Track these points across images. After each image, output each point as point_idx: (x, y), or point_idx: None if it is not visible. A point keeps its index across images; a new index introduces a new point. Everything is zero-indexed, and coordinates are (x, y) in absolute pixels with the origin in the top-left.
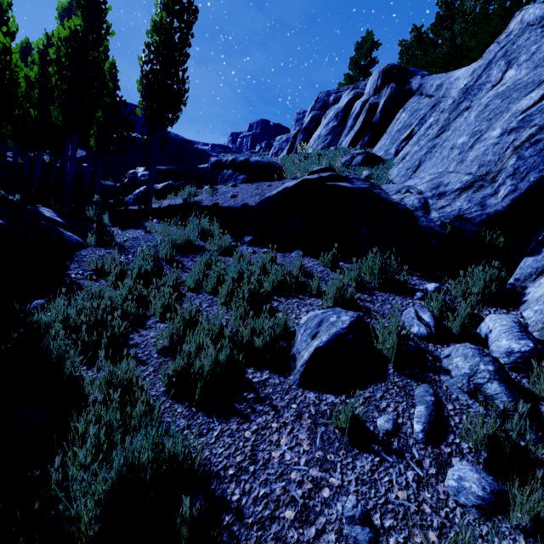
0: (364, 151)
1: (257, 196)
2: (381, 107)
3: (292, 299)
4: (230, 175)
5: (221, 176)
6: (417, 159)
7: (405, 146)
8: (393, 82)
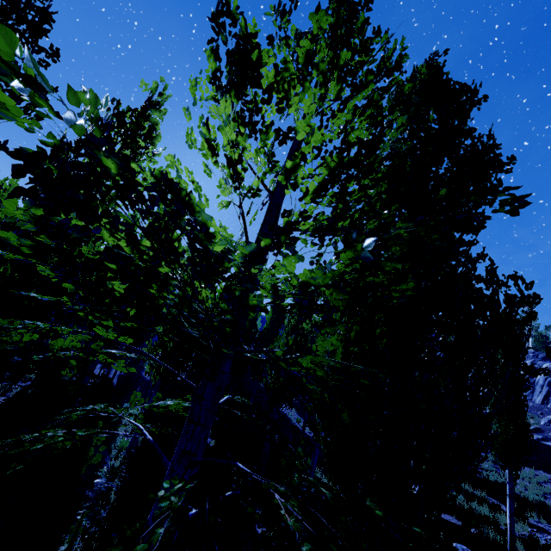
0: None
1: None
2: None
3: (547, 484)
4: None
5: None
6: None
7: None
8: None
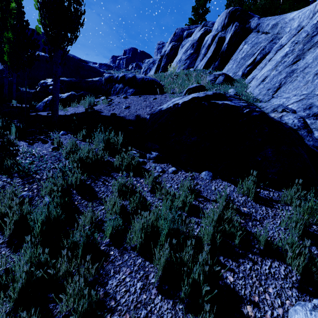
0: (222, 73)
1: (148, 108)
2: (228, 40)
3: (244, 263)
4: (121, 88)
5: (113, 89)
6: (277, 81)
7: (254, 70)
8: (236, 21)
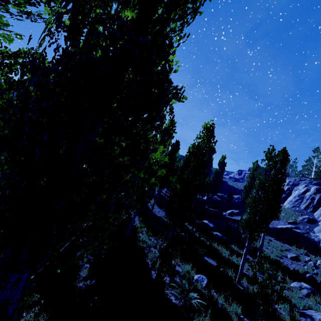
0: (307, 217)
1: (272, 225)
2: (316, 200)
3: (286, 251)
4: None
5: None
6: None
7: None
8: (320, 193)
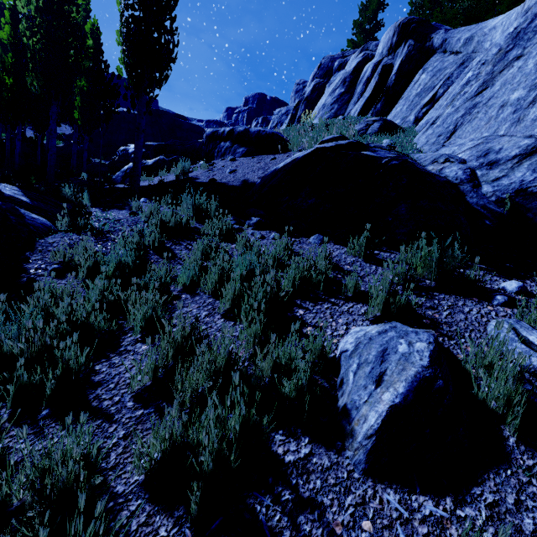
0: (380, 118)
1: (261, 171)
2: (396, 68)
3: (322, 304)
4: (228, 148)
5: (218, 149)
6: (452, 123)
7: (429, 111)
8: (411, 39)
